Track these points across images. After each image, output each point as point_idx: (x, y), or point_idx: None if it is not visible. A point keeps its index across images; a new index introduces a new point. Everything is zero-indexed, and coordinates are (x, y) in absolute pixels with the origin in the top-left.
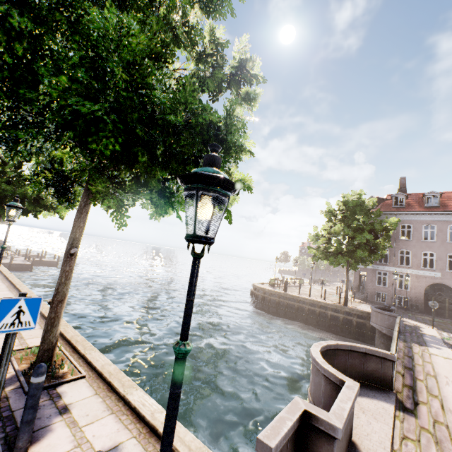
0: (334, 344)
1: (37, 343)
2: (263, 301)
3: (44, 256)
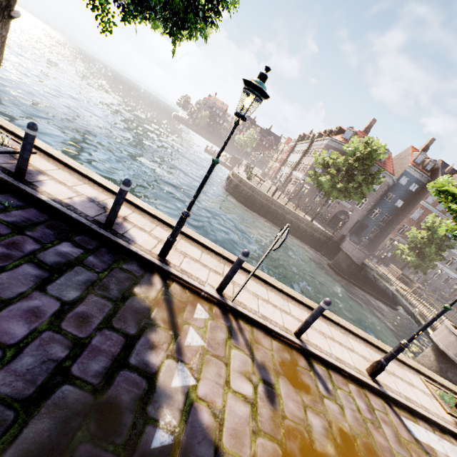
0: (452, 327)
1: (421, 385)
2: (249, 198)
3: None
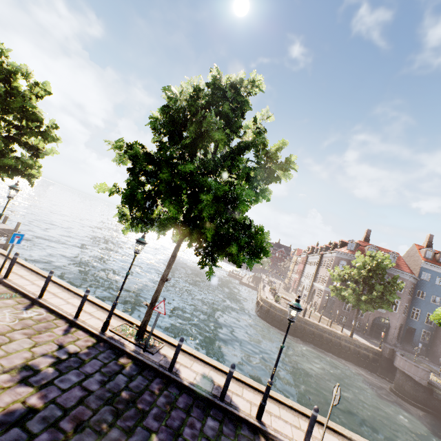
0: None
1: None
2: (282, 321)
3: None
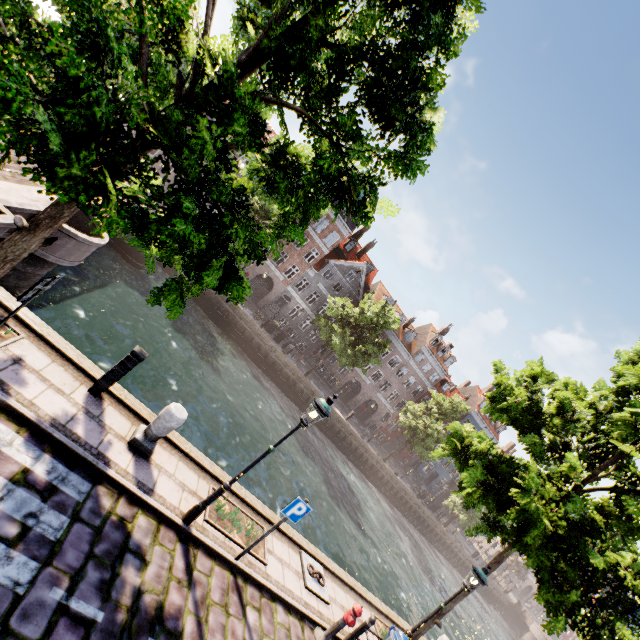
0: None
1: None
2: None
3: None
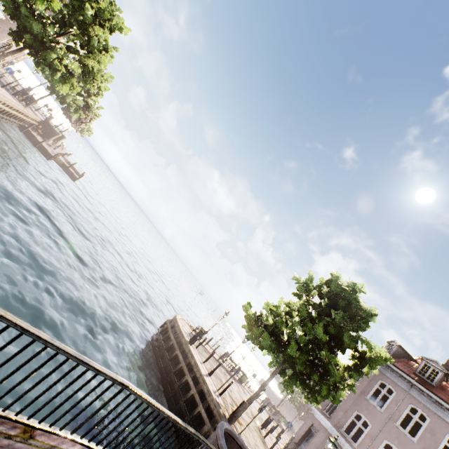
0: None
1: None
2: (163, 334)
3: (80, 175)
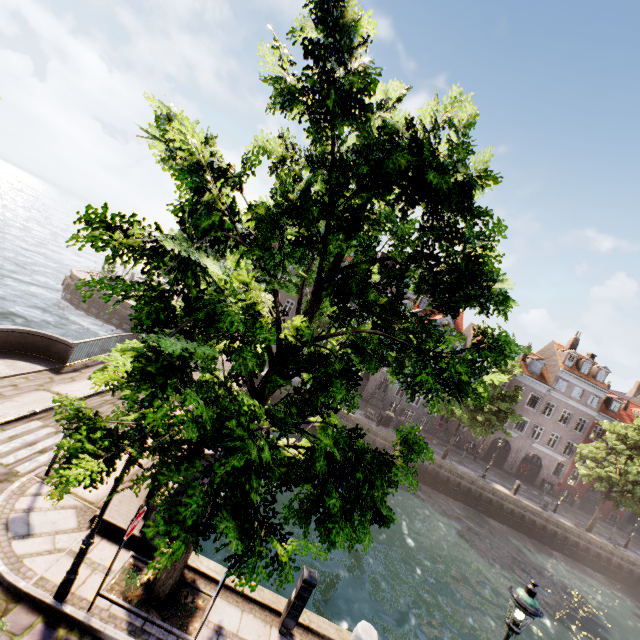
0: (25, 329)
1: None
2: (76, 294)
3: None
